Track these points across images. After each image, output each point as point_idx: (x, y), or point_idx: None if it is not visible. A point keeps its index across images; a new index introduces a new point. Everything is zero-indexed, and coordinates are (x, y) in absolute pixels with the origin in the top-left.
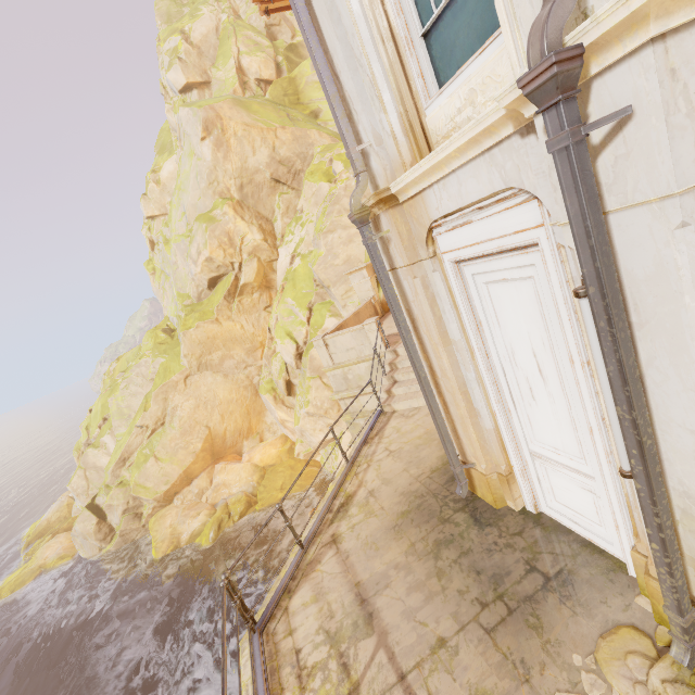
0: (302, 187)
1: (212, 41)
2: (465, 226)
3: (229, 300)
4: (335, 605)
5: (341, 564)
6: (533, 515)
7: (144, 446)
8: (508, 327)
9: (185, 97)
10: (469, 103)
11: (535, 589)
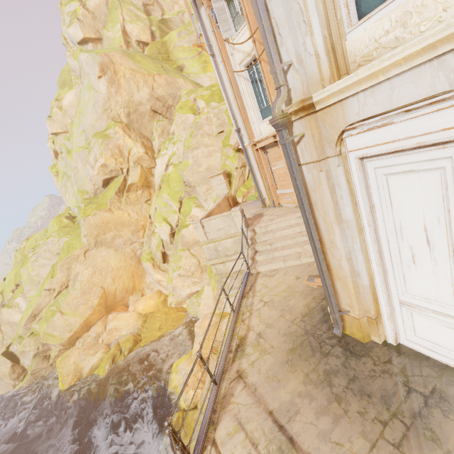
0: (173, 117)
1: (103, 10)
2: (382, 127)
3: (119, 195)
4: (256, 433)
5: (252, 395)
6: (394, 346)
7: (52, 304)
8: (402, 208)
9: (82, 47)
10: (400, 25)
11: (420, 406)
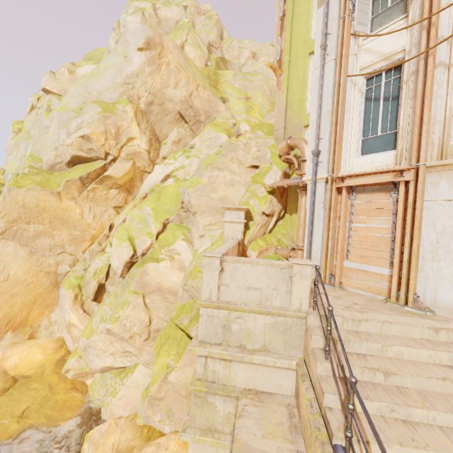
0: (198, 133)
1: (170, 24)
2: None
3: (84, 182)
4: None
5: None
6: None
7: None
8: None
9: None
10: None
11: None
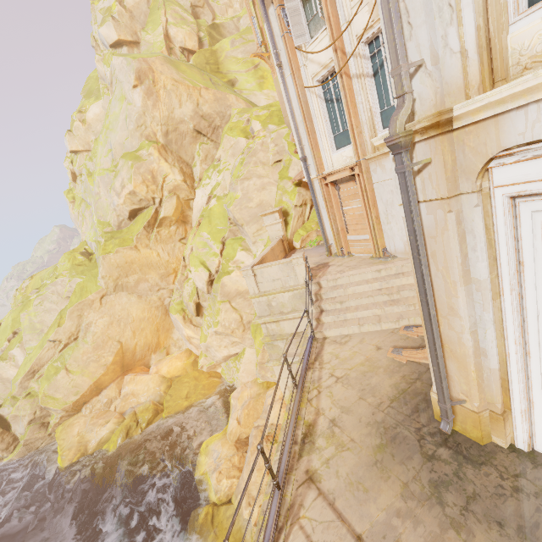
0: (220, 140)
1: (143, 9)
2: None
3: (148, 230)
4: None
5: (329, 509)
6: (526, 453)
7: (56, 359)
8: None
9: (115, 51)
10: None
11: None
